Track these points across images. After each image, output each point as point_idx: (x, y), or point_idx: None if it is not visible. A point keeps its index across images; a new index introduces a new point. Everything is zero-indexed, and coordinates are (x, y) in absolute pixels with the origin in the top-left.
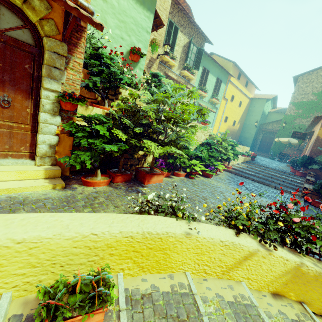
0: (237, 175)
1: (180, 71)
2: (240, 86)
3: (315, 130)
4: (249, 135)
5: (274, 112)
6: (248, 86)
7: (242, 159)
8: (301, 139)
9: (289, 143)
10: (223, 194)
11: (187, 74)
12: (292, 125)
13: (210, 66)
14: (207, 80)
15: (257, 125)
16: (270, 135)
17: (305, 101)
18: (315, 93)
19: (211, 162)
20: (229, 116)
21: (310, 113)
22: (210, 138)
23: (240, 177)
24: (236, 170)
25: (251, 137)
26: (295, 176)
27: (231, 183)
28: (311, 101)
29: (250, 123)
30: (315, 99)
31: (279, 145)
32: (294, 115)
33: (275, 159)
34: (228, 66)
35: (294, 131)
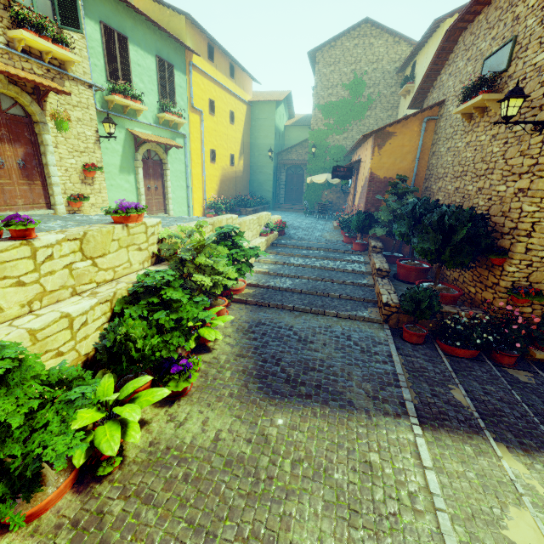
0: (261, 304)
1: (5, 33)
2: (220, 76)
3: (361, 157)
4: (265, 176)
5: (294, 125)
6: (237, 75)
7: (263, 246)
8: (347, 179)
9: (327, 182)
10: (221, 538)
11: (40, 43)
12: (325, 148)
13: (124, 21)
14: (130, 63)
15: (273, 155)
16: (297, 171)
17: (335, 102)
18: (346, 85)
19: (173, 349)
20: (218, 148)
21: (346, 123)
22: (163, 250)
23: (267, 315)
24: (256, 286)
25: (270, 180)
26: (353, 253)
27: (247, 376)
28: (344, 101)
29: (261, 152)
30: (348, 96)
31: (314, 188)
32: (325, 130)
33: (314, 216)
34: (177, 24)
35: (329, 158)
